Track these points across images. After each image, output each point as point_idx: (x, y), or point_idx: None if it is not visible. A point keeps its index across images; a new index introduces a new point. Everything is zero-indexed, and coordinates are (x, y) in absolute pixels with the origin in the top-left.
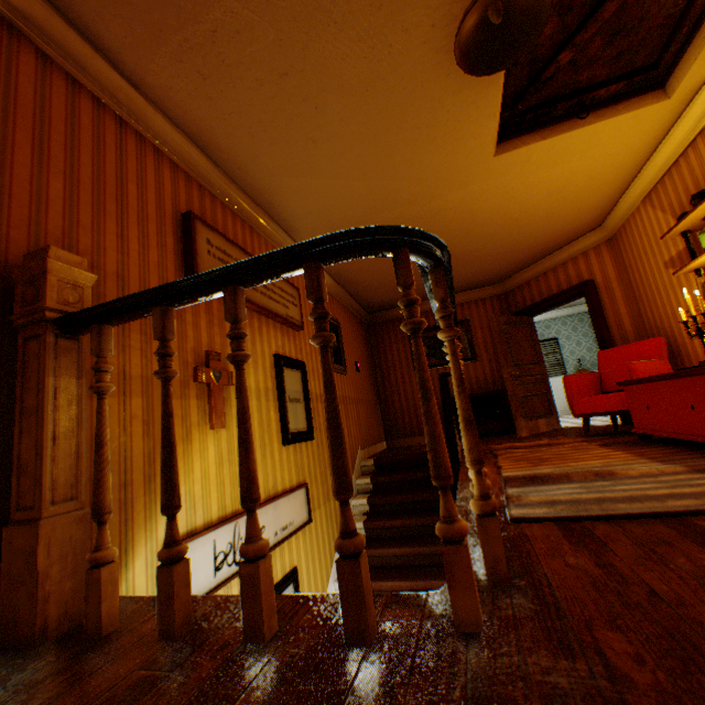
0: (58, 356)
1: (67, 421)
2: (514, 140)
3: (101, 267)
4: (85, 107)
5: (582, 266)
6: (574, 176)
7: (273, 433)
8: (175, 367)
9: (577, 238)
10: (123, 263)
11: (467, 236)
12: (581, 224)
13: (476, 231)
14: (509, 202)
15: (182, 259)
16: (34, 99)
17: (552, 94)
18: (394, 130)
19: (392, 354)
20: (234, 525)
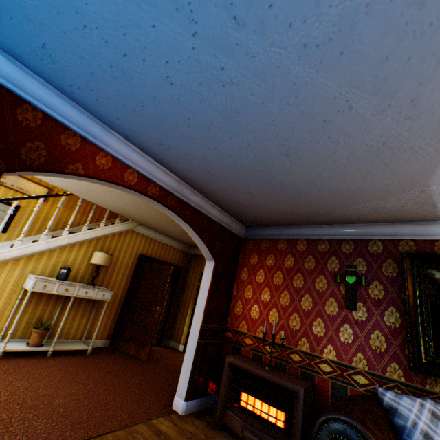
0: None
1: None
2: None
3: None
4: None
5: None
6: None
7: None
8: None
9: None
10: None
11: None
12: None
13: None
14: None
15: None
16: None
17: None
18: None
19: None
20: None
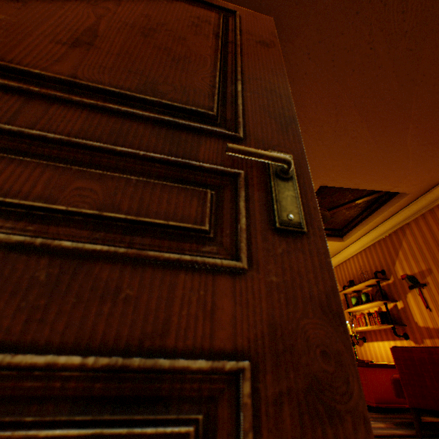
0: None
1: None
2: None
3: None
4: None
5: None
6: None
7: None
8: None
9: None
10: None
11: None
12: None
13: None
14: None
15: None
16: None
17: None
18: None
19: None
20: None
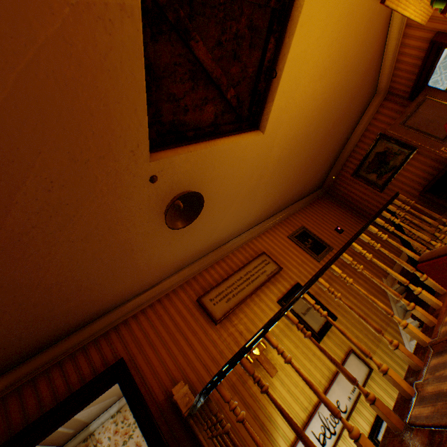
0: (197, 424)
1: (213, 444)
2: (262, 118)
3: (190, 361)
4: (150, 313)
5: (415, 33)
6: (319, 61)
7: (307, 343)
8: (238, 367)
9: (387, 27)
10: (194, 350)
11: (310, 135)
12: (373, 31)
13: (311, 129)
14: (304, 111)
15: (209, 318)
16: (142, 333)
17: (249, 92)
18: (215, 196)
19: (355, 195)
20: (317, 415)
